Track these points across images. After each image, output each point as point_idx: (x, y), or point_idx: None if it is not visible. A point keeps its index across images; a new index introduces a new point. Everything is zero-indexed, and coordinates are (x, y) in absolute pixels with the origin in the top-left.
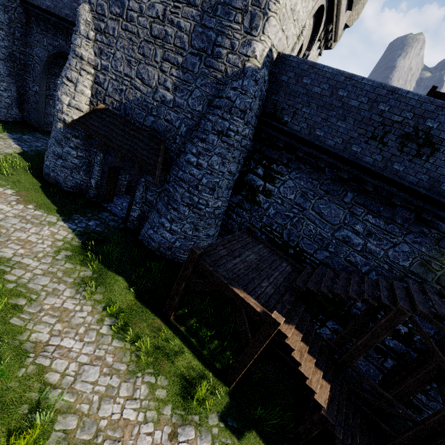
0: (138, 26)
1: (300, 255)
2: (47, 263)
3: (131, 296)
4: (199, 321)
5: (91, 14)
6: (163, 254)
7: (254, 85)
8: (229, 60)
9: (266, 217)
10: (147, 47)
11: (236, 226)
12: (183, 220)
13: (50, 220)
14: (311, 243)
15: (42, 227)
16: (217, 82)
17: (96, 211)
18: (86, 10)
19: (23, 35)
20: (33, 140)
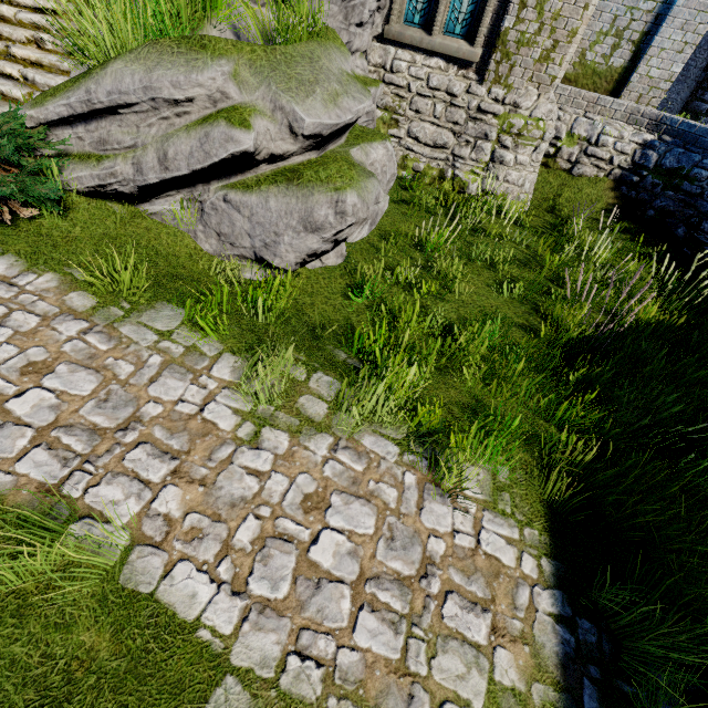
0: None
1: None
2: None
3: None
4: None
5: None
6: None
7: None
8: None
9: None
10: None
11: None
12: None
13: None
14: None
15: None
16: None
17: None
18: None
19: None
20: None
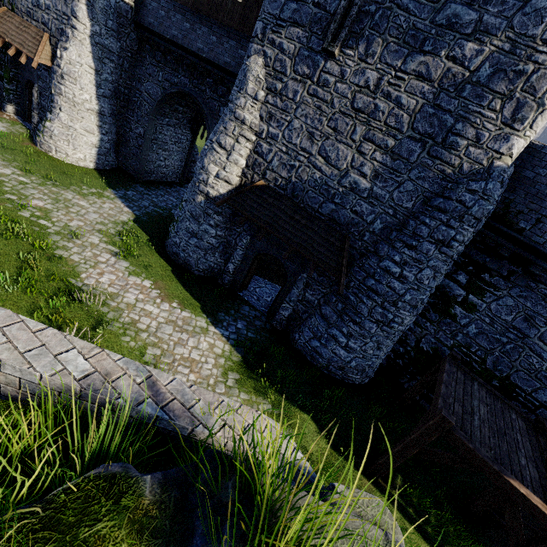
0: (333, 93)
1: (510, 390)
2: (223, 394)
3: (323, 442)
4: (404, 479)
5: (264, 69)
6: (332, 374)
7: (499, 188)
8: (468, 154)
9: (463, 335)
10: (342, 121)
11: (413, 337)
12: (366, 338)
13: (201, 325)
14: (531, 379)
15: (199, 338)
16: (444, 178)
17: (235, 304)
18: (259, 65)
19: (131, 66)
20: (138, 197)
